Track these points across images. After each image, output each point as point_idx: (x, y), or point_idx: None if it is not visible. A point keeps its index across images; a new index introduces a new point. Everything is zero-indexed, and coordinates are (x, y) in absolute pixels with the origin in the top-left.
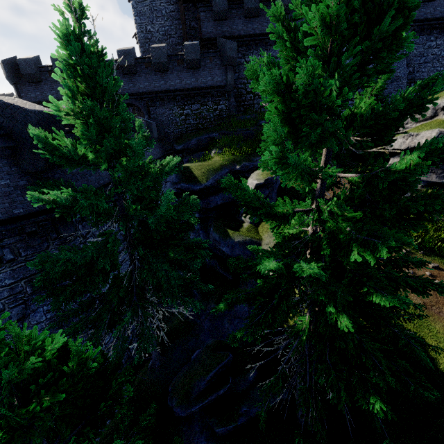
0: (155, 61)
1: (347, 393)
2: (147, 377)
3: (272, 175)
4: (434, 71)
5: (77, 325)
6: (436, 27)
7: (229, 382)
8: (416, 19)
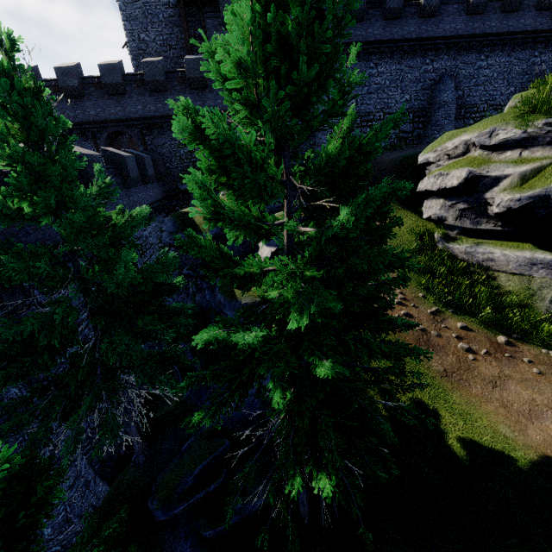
0: (149, 79)
1: (302, 479)
2: (129, 475)
3: None
4: (487, 96)
5: (21, 417)
6: (486, 44)
7: (222, 475)
8: (463, 34)
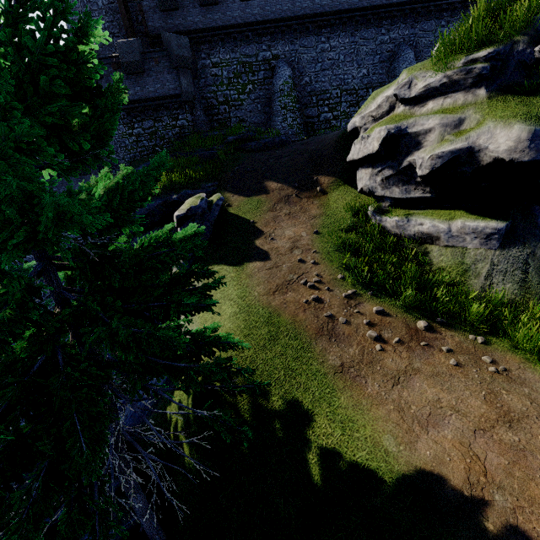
0: None
1: None
2: None
3: (197, 203)
4: None
5: None
6: (445, 8)
7: None
8: None
